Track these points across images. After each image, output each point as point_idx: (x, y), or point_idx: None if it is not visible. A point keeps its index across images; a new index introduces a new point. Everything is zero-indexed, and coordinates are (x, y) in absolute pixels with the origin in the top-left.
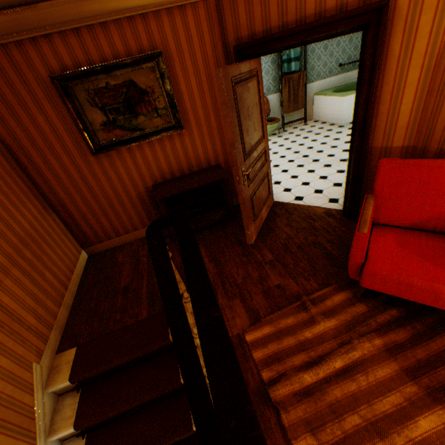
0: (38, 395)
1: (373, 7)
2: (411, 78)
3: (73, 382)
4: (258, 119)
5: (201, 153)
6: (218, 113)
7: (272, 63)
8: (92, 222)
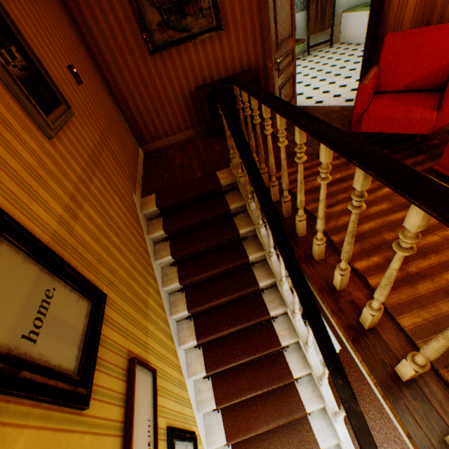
0: (139, 211)
1: None
2: None
3: (158, 208)
4: (288, 15)
5: (236, 57)
6: (253, 15)
7: None
8: (147, 122)
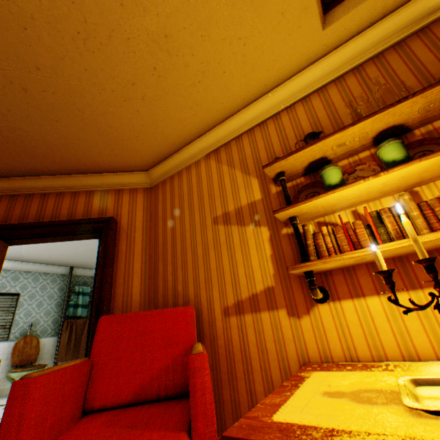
0: None
1: (105, 219)
2: (137, 267)
3: None
4: None
5: None
6: None
7: (58, 305)
8: None
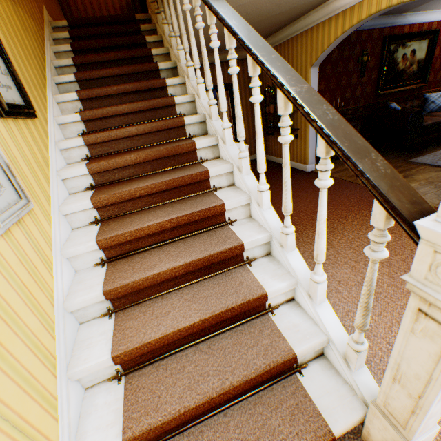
0: (46, 16)
1: None
2: None
3: (69, 24)
4: None
5: None
6: None
7: None
8: None
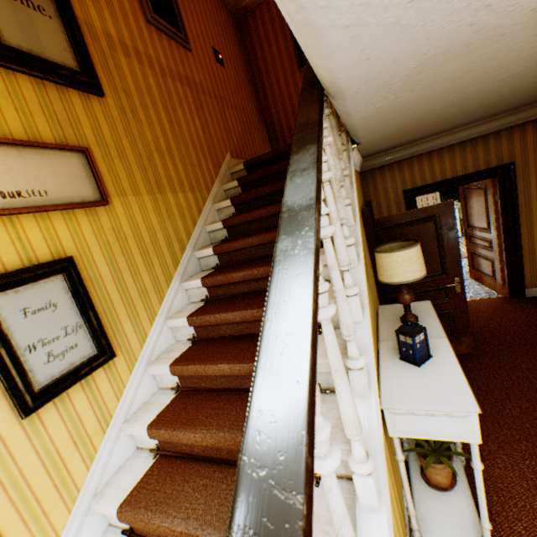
0: (225, 165)
1: None
2: None
3: (244, 166)
4: None
5: None
6: None
7: None
8: (286, 138)
